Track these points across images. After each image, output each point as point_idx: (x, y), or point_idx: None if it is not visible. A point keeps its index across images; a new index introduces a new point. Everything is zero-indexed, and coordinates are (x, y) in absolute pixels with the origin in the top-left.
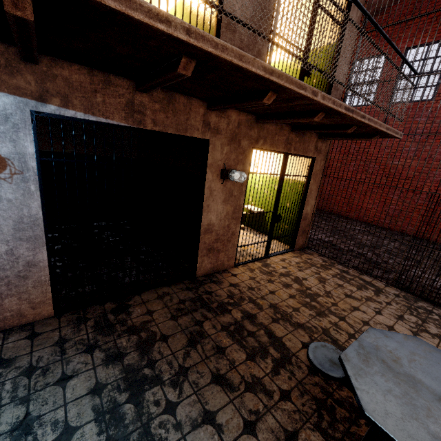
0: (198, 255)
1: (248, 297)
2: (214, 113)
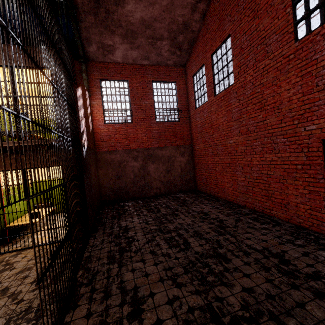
0: None
1: None
2: None
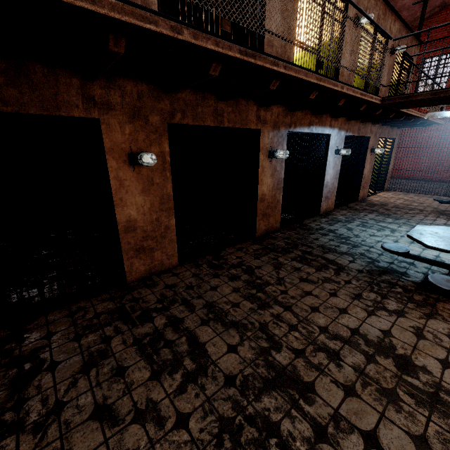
0: (360, 189)
1: (388, 202)
2: (373, 125)
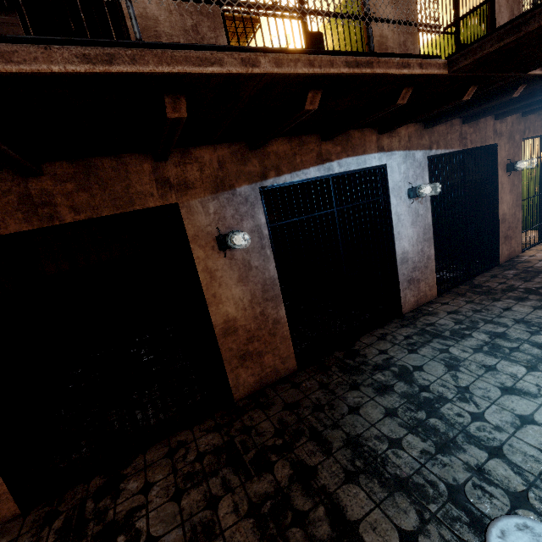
0: (499, 243)
1: None
2: (498, 121)
